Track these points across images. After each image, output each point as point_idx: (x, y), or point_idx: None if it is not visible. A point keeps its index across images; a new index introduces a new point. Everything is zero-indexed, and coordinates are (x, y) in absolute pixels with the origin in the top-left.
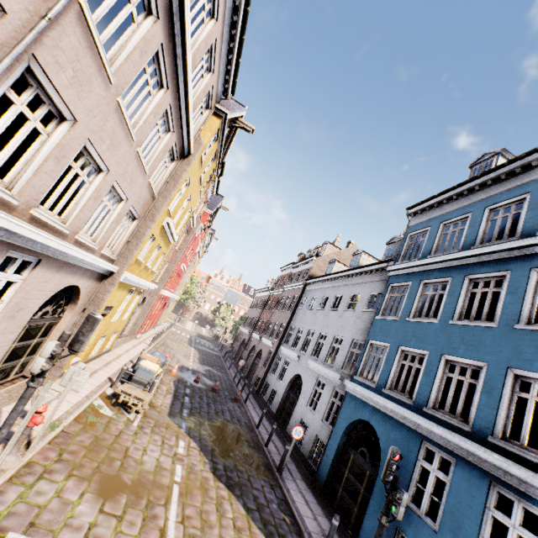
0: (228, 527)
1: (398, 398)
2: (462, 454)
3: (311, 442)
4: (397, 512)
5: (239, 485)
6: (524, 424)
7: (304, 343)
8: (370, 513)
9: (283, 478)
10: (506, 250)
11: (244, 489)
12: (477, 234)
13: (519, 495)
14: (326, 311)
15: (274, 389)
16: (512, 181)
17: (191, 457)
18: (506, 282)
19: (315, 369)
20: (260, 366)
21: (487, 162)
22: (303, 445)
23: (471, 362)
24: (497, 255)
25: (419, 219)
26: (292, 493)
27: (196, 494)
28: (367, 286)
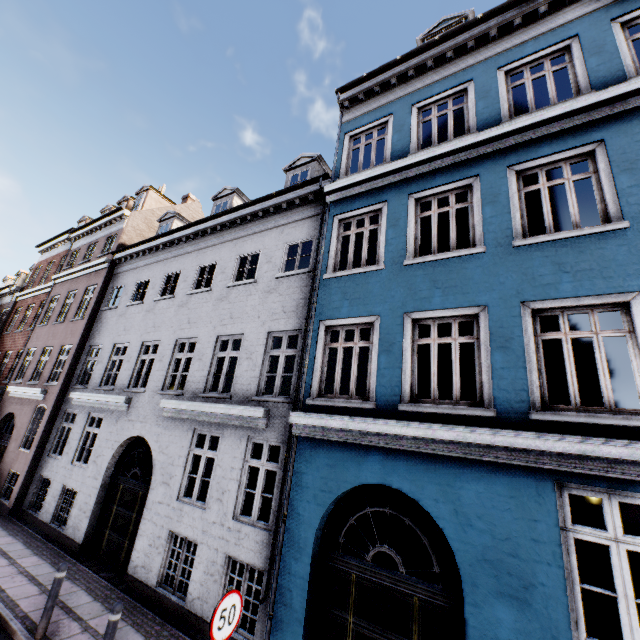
0: None
1: (448, 414)
2: None
3: (216, 579)
4: None
5: None
6: None
7: (137, 370)
8: None
9: None
10: (586, 111)
11: None
12: (500, 107)
13: None
14: (182, 298)
15: (67, 488)
16: (536, 27)
17: None
18: (601, 159)
19: (184, 414)
20: (12, 448)
21: None
22: (191, 593)
23: (597, 300)
24: (567, 121)
25: (364, 108)
26: None
27: None
28: (274, 234)
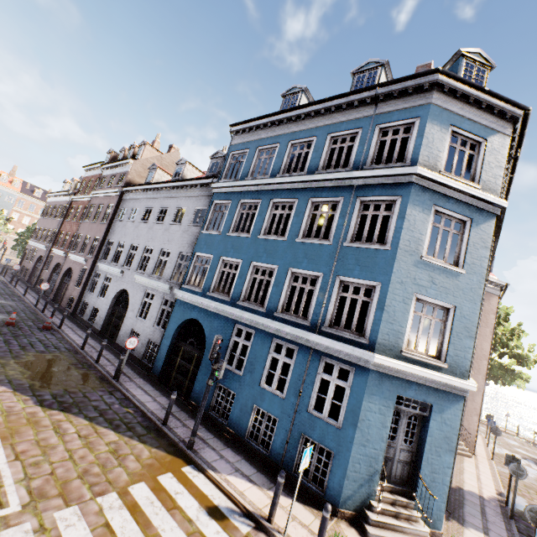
0: (73, 440)
1: (219, 298)
2: (259, 327)
3: (144, 346)
4: (219, 375)
5: (75, 404)
6: (293, 301)
7: (128, 258)
8: (198, 381)
9: (121, 383)
10: (298, 182)
11: (82, 406)
12: (282, 165)
13: (286, 341)
14: (151, 224)
15: (95, 308)
16: (308, 123)
17: (4, 402)
18: (295, 207)
19: (143, 283)
20: (72, 286)
21: (295, 96)
22: (136, 350)
23: (269, 266)
24: (292, 185)
25: (241, 140)
26: (131, 390)
27: (25, 431)
28: (193, 200)
